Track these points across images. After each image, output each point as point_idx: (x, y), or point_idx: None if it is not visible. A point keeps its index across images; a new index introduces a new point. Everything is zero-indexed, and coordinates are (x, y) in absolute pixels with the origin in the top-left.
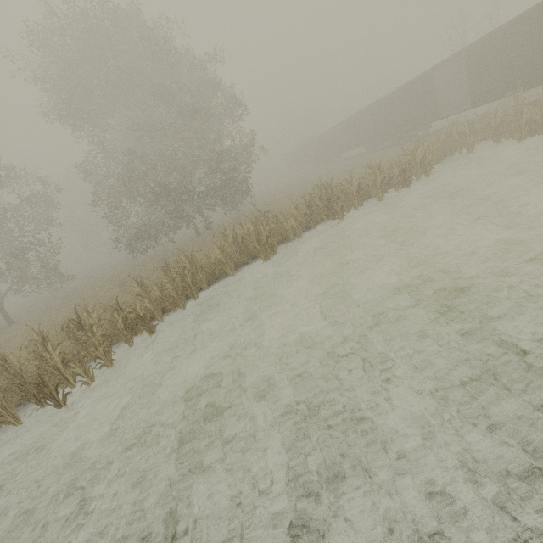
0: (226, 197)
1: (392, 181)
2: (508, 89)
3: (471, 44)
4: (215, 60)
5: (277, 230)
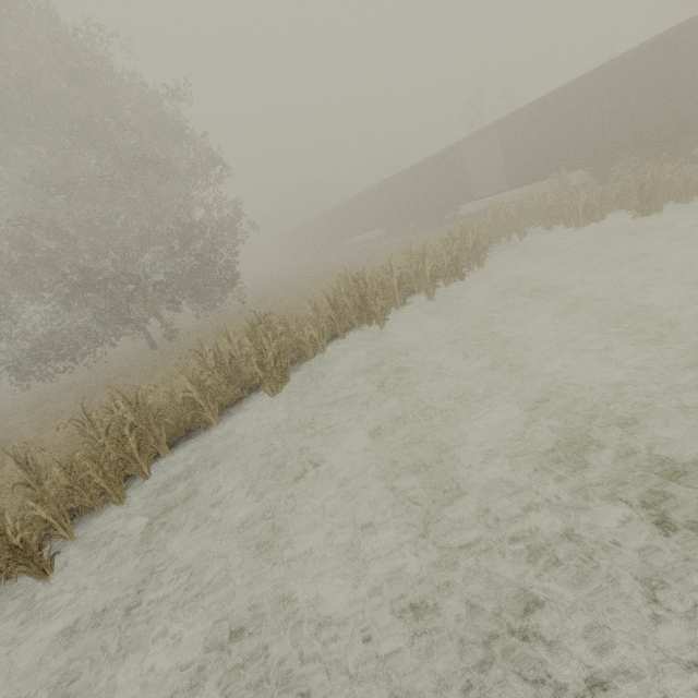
0: (199, 290)
1: (441, 273)
2: (549, 170)
3: (504, 117)
4: (178, 96)
5: (288, 342)
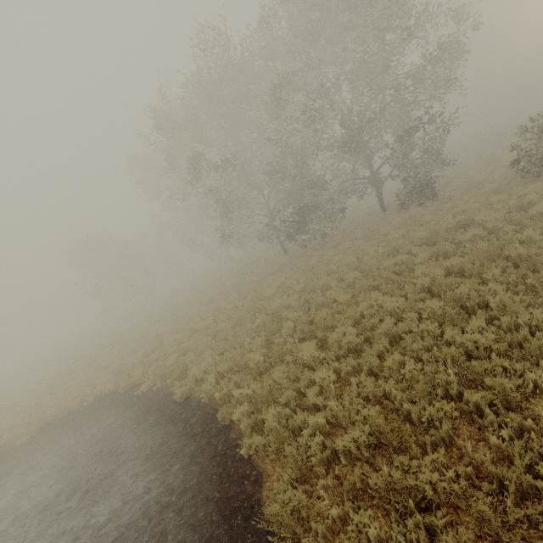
0: None
1: None
2: None
3: None
4: None
5: None
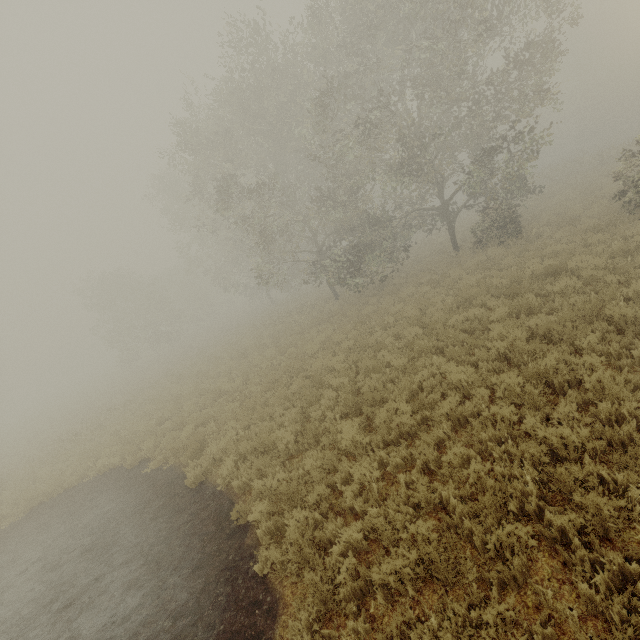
0: None
1: None
2: None
3: None
4: None
5: None
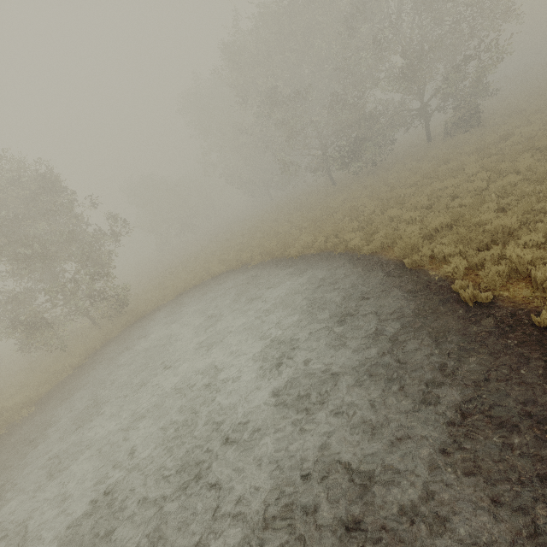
0: None
1: None
2: None
3: None
4: None
5: None
